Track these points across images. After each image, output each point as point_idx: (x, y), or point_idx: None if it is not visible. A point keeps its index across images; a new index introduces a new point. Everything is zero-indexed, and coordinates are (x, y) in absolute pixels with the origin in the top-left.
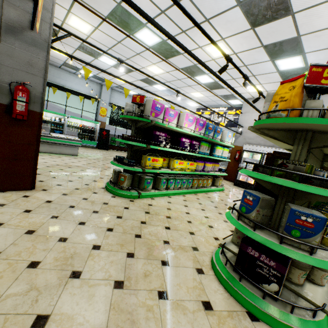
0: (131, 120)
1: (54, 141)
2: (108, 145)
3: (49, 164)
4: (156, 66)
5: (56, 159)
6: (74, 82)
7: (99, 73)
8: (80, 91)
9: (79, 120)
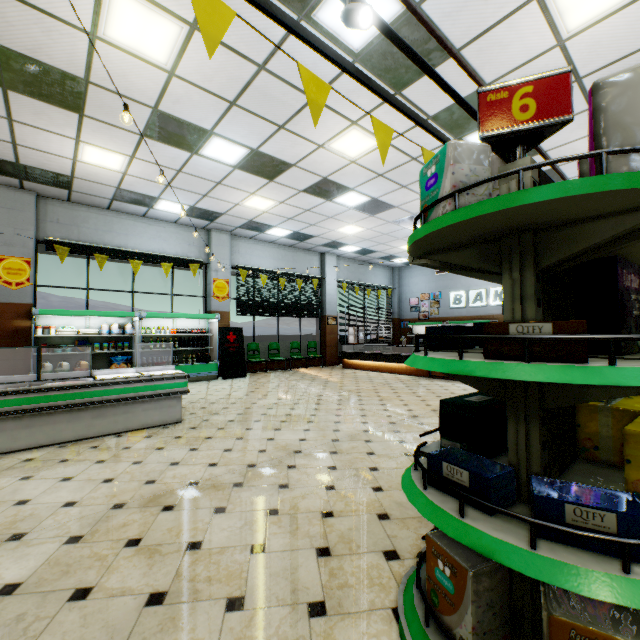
0: (490, 234)
1: (104, 397)
2: (244, 365)
3: (84, 516)
4: (358, 131)
5: (113, 463)
6: (146, 235)
7: (201, 197)
8: (161, 254)
9: (169, 320)
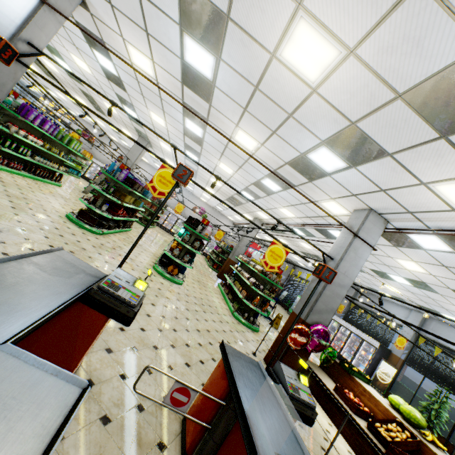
0: None
1: None
2: None
3: None
4: None
5: None
6: None
7: None
8: None
9: None
